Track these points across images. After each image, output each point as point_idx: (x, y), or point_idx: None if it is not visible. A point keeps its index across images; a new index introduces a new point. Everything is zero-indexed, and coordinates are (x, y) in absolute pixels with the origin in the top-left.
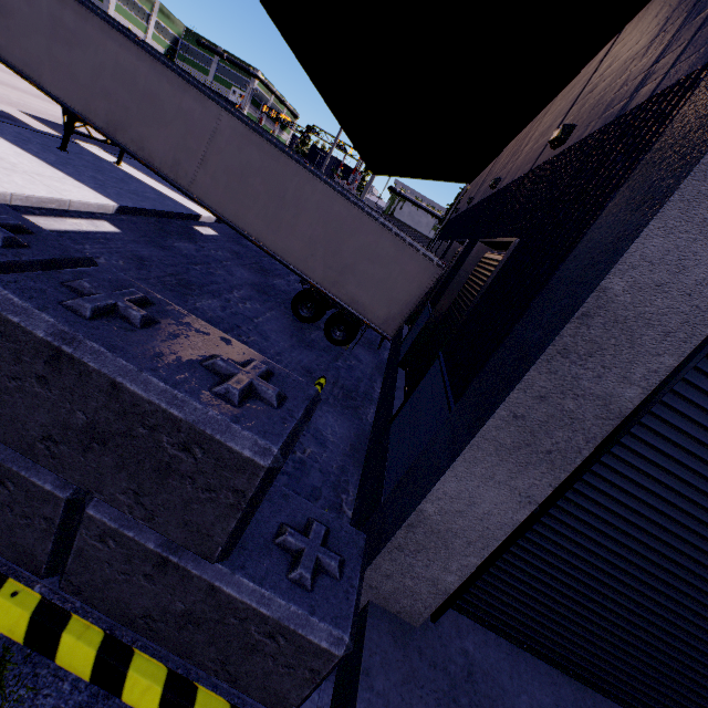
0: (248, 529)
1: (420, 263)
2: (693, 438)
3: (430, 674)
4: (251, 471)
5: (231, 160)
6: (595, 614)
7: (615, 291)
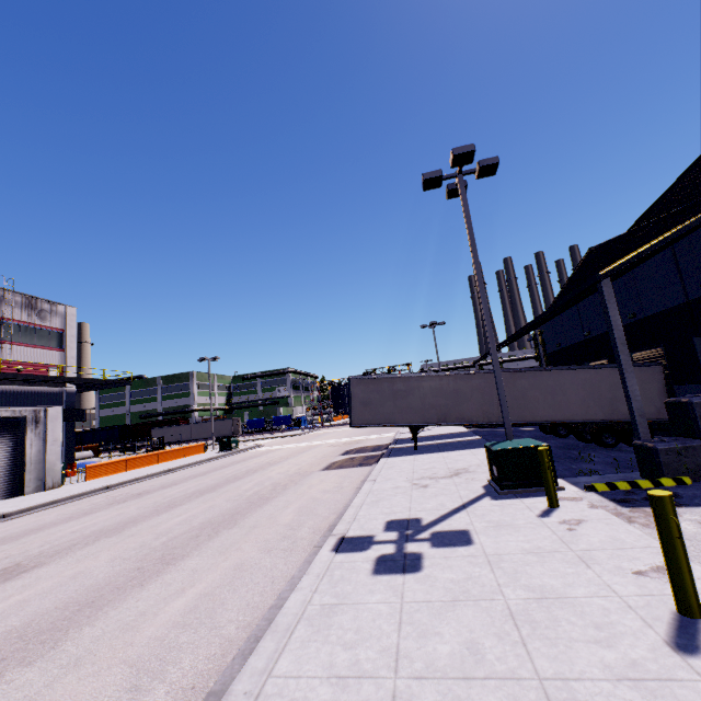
0: None
1: (647, 371)
2: None
3: None
4: None
5: (512, 392)
6: None
7: None
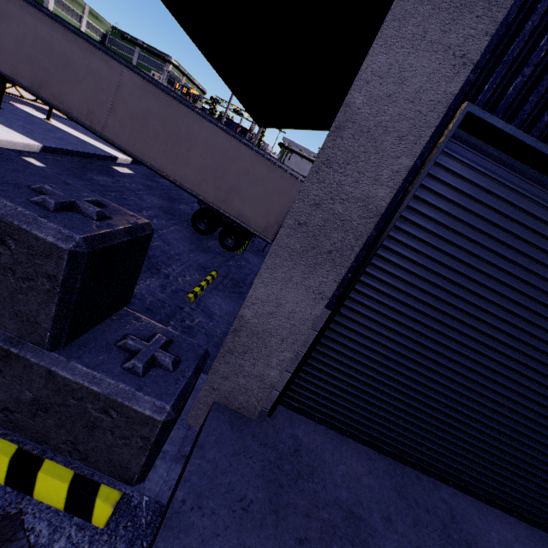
0: (93, 335)
1: (288, 181)
2: (446, 241)
3: (260, 449)
4: (57, 256)
5: (134, 108)
6: (396, 399)
7: (357, 105)
